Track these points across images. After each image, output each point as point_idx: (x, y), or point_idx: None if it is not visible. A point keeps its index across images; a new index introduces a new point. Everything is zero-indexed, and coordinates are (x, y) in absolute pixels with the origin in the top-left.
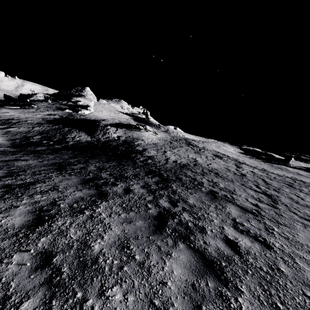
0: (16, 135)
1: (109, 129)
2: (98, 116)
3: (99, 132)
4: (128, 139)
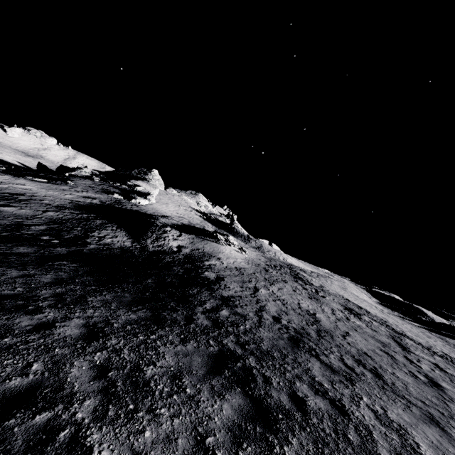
0: (4, 220)
1: (167, 232)
2: (159, 210)
3: (149, 235)
4: (194, 254)
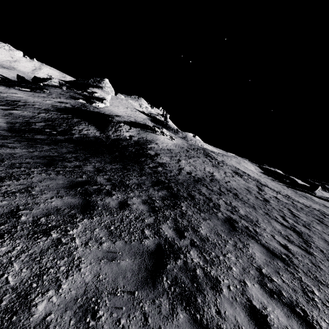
0: (18, 119)
1: (121, 126)
2: (113, 111)
3: (110, 129)
4: (140, 141)
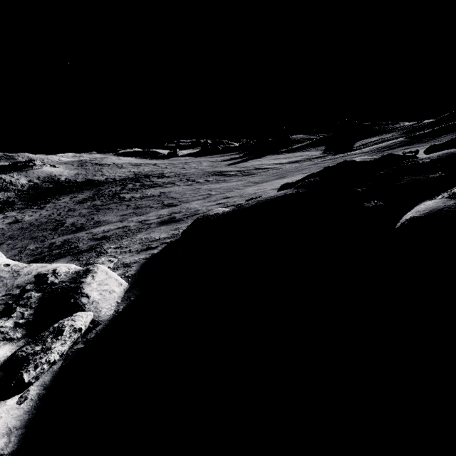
0: None
1: (3, 178)
2: None
3: (3, 185)
4: (45, 180)
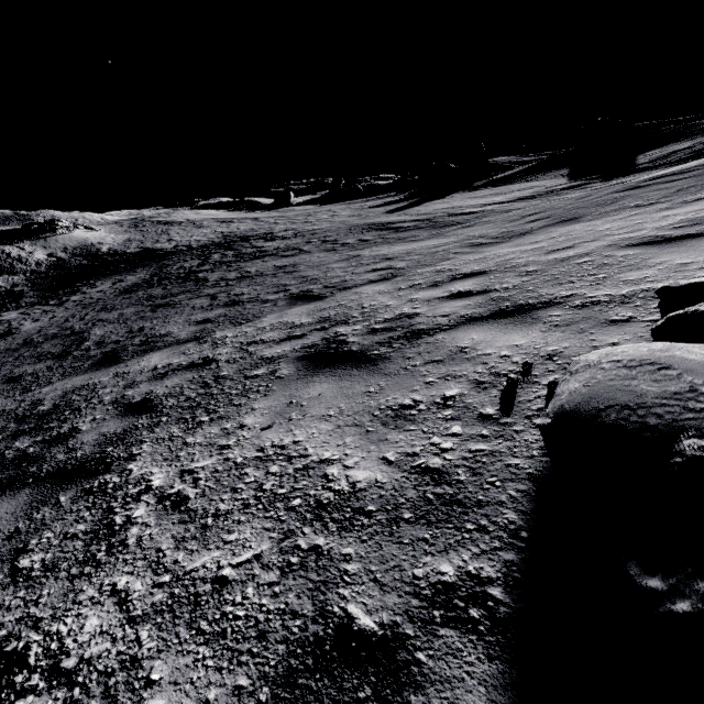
0: None
1: (7, 252)
2: None
3: (6, 263)
4: (76, 253)
